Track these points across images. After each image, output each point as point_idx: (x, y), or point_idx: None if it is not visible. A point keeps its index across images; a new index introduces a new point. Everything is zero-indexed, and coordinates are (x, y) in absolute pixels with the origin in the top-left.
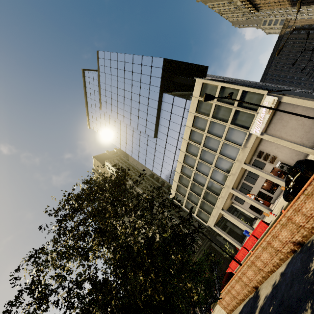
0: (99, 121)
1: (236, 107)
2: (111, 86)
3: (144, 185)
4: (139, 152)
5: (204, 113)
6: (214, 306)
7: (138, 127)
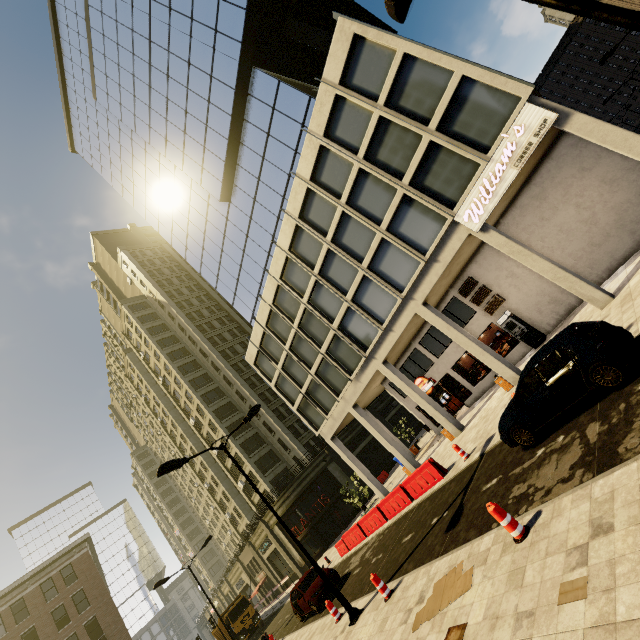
0: (96, 135)
1: (434, 133)
2: (116, 22)
3: (207, 319)
4: (187, 237)
5: (346, 141)
6: (287, 630)
7: (184, 166)
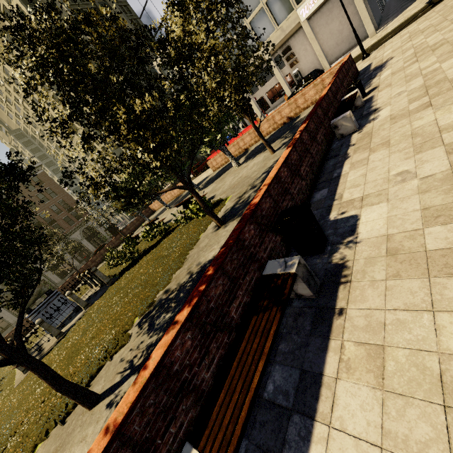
0: None
1: None
2: None
3: None
4: None
5: None
6: None
7: None
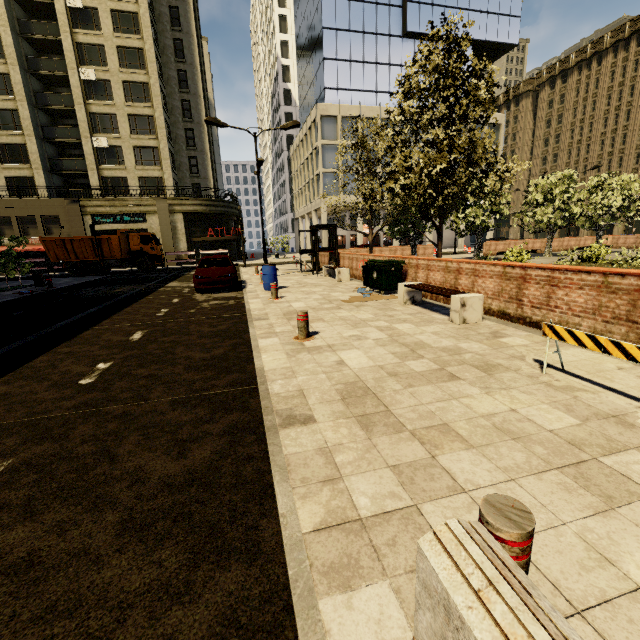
0: None
1: None
2: None
3: None
4: None
5: None
6: None
7: None
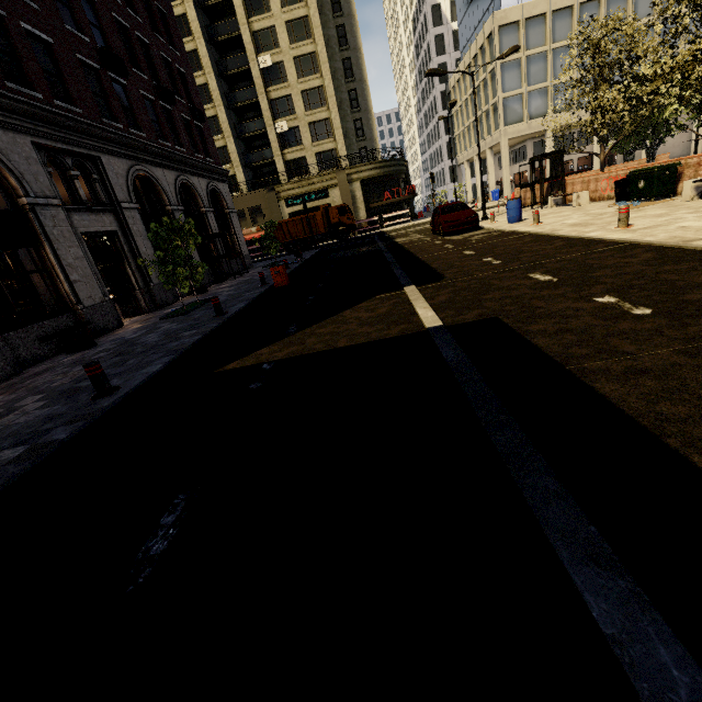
0: None
1: None
2: None
3: None
4: None
5: None
6: None
7: None
